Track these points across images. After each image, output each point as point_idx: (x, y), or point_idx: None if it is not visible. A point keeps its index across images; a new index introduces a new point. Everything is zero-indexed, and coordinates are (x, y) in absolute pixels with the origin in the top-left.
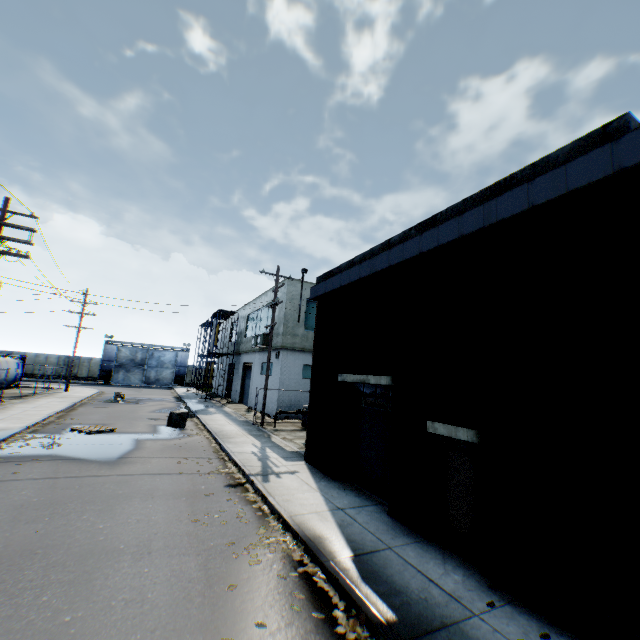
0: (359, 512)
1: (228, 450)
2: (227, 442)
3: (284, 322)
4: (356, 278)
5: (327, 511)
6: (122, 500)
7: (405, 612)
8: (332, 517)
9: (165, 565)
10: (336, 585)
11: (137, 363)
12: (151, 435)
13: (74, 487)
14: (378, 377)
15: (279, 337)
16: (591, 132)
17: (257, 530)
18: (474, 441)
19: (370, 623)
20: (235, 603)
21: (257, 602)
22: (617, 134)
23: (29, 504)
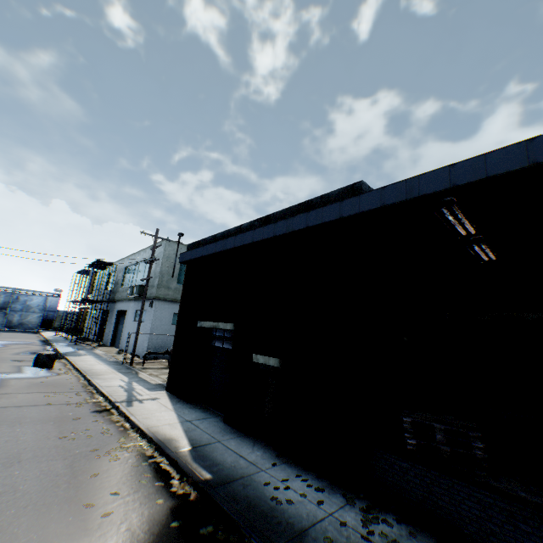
0: (202, 422)
1: (97, 384)
2: (96, 378)
3: (159, 276)
4: (213, 252)
5: (178, 423)
6: None
7: (219, 473)
8: (181, 426)
9: (35, 468)
10: (175, 465)
11: None
12: (16, 375)
13: None
14: (225, 324)
15: (154, 289)
16: (348, 186)
17: (118, 440)
18: (278, 366)
19: (194, 482)
20: (96, 484)
21: (114, 482)
22: (358, 191)
23: None
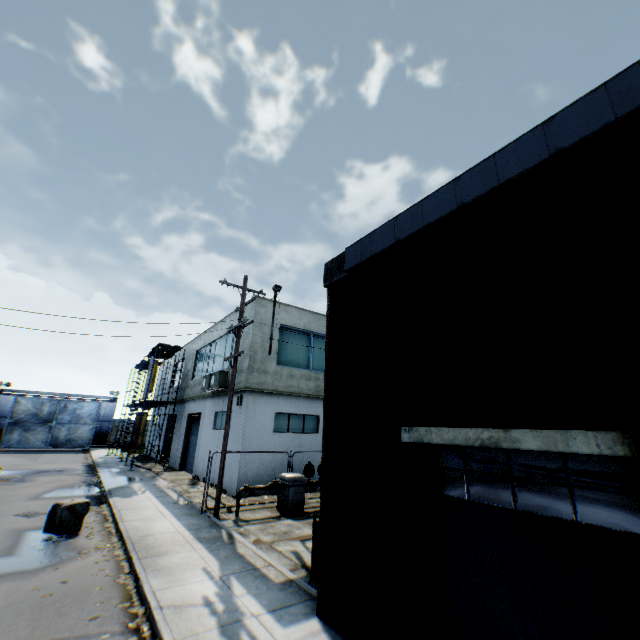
0: None
1: (152, 600)
2: (152, 570)
3: (250, 354)
4: (533, 160)
5: None
6: None
7: None
8: None
9: None
10: None
11: (42, 419)
12: None
13: None
14: (554, 433)
15: (243, 375)
16: None
17: None
18: None
19: None
20: None
21: None
22: None
23: None
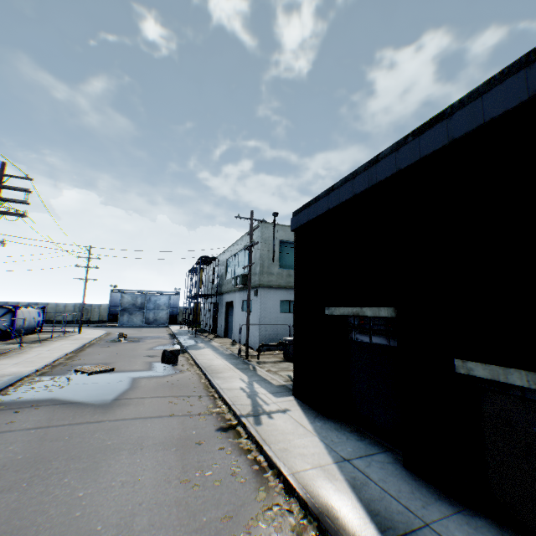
0: (369, 464)
1: (217, 387)
2: (216, 378)
3: (260, 262)
4: (348, 196)
5: (332, 464)
6: (109, 454)
7: None
8: (340, 473)
9: None
10: None
11: (138, 307)
12: (146, 373)
13: (63, 438)
14: (376, 308)
15: (256, 276)
16: None
17: (256, 493)
18: None
19: None
20: None
21: None
22: None
23: (11, 463)
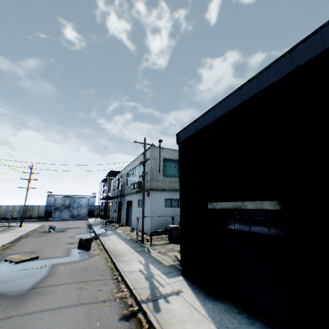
0: None
1: (120, 270)
2: (119, 261)
3: (150, 173)
4: (236, 104)
5: None
6: None
7: None
8: None
9: None
10: None
11: (66, 206)
12: (64, 258)
13: None
14: (258, 202)
15: (148, 183)
16: None
17: None
18: None
19: None
20: None
21: None
22: None
23: None
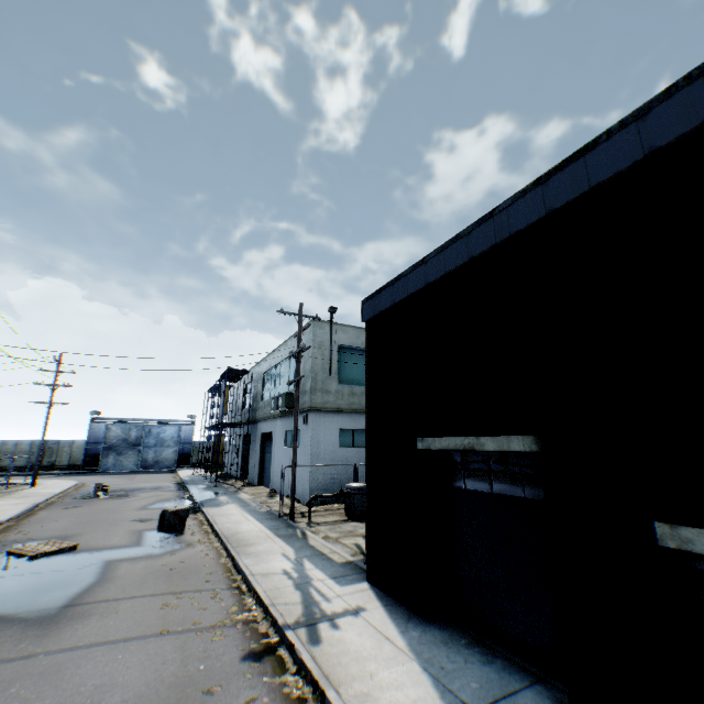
0: None
1: (246, 571)
2: (244, 554)
3: (312, 376)
4: (461, 261)
5: None
6: None
7: None
8: None
9: None
10: None
11: (131, 443)
12: (131, 550)
13: None
14: (503, 438)
15: (306, 396)
16: None
17: None
18: None
19: None
20: None
21: None
22: None
23: None
